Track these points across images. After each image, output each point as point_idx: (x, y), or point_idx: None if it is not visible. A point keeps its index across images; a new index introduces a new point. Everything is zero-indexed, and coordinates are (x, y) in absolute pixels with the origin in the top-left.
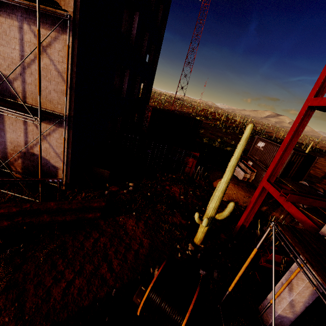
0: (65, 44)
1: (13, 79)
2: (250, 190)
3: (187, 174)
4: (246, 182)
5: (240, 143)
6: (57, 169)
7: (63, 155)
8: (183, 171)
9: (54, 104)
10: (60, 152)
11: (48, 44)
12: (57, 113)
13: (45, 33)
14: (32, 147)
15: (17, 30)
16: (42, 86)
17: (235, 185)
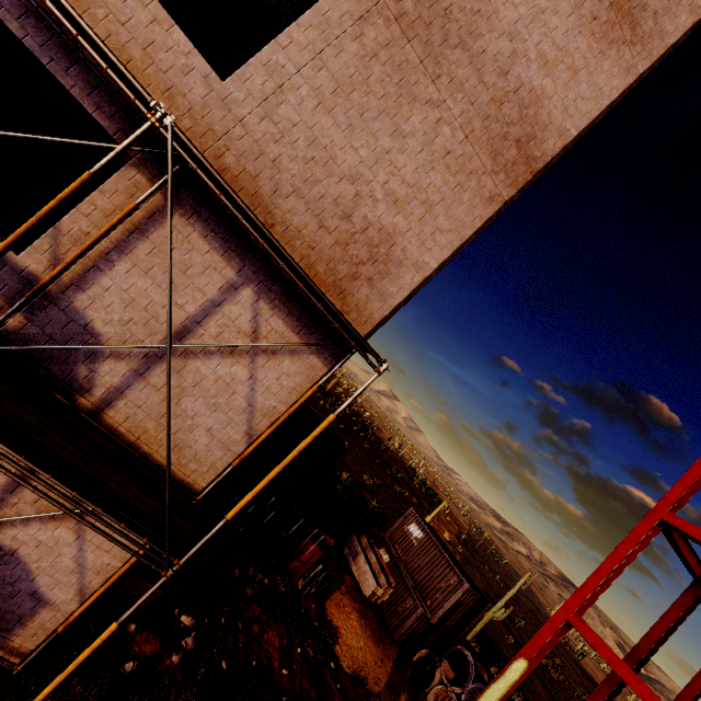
0: (307, 370)
1: (112, 352)
2: (382, 637)
3: (288, 575)
4: (373, 604)
5: (499, 688)
6: (42, 606)
7: (109, 584)
8: (285, 566)
9: (183, 455)
10: (98, 564)
11: (272, 349)
12: (182, 486)
13: (279, 330)
14: (3, 523)
15: (222, 283)
16: (185, 407)
17: (362, 618)
